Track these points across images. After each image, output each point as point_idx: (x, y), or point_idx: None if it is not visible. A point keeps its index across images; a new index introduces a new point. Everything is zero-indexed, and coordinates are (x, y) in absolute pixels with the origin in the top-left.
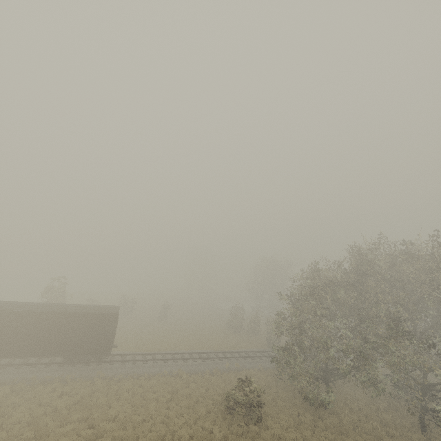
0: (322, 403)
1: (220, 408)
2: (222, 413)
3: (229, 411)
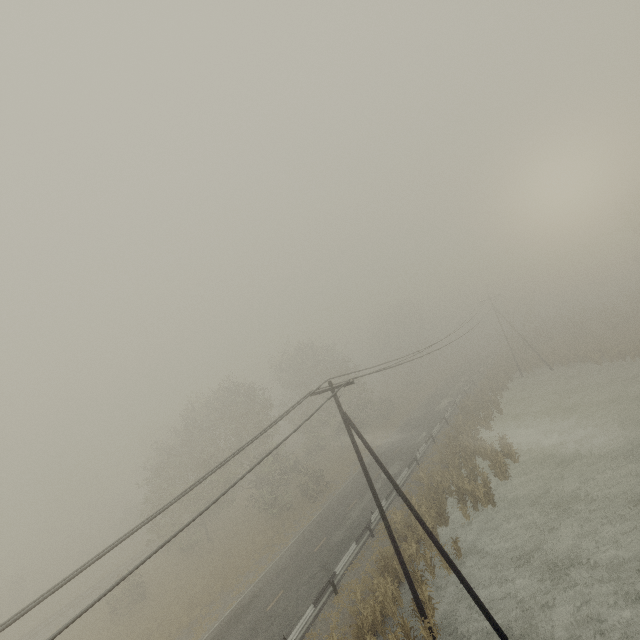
0: (196, 543)
1: (108, 618)
2: (110, 619)
3: (116, 613)
